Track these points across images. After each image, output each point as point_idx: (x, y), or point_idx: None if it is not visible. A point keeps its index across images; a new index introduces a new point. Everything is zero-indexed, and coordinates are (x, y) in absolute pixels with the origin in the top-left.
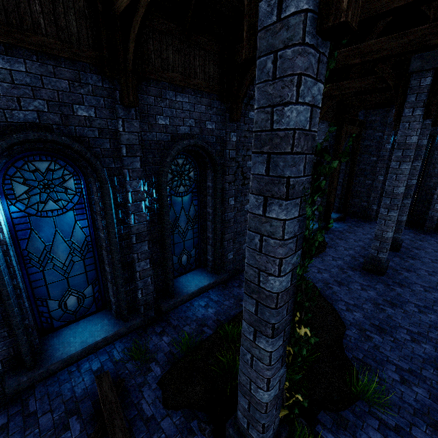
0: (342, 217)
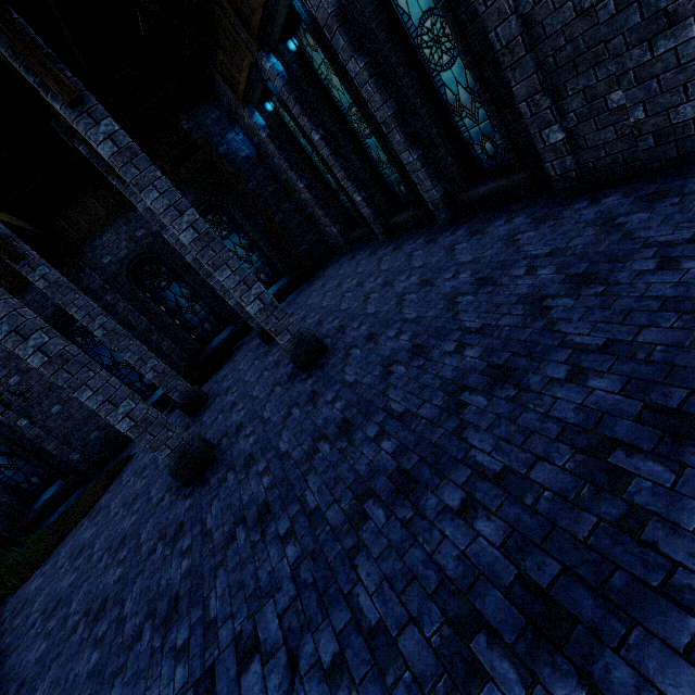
0: (308, 273)
